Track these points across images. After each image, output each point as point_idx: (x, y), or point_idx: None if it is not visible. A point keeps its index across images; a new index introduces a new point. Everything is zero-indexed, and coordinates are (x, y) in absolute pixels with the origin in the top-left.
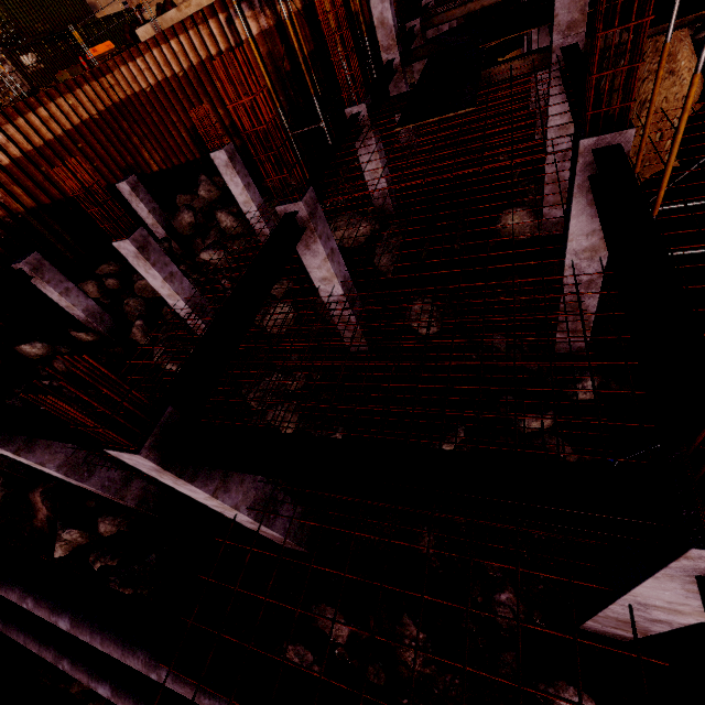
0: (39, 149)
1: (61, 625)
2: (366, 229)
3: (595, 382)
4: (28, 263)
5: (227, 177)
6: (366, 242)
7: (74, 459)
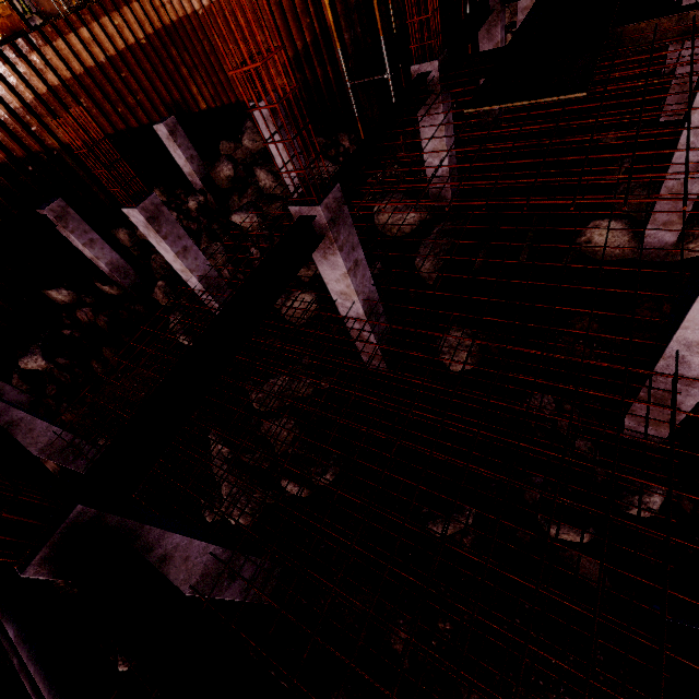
0: (78, 77)
1: (8, 632)
2: (413, 219)
3: (661, 498)
4: (51, 210)
5: (267, 133)
6: (411, 234)
7: (59, 443)
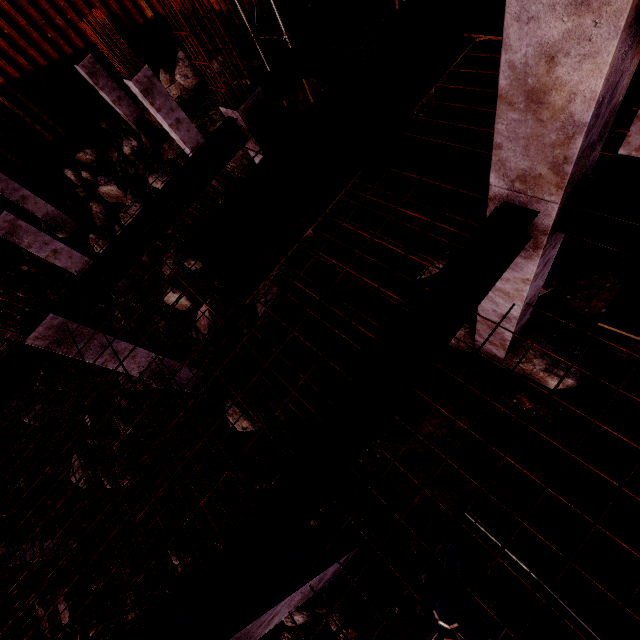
0: None
1: None
2: None
3: (305, 619)
4: None
5: (151, 110)
6: None
7: None
